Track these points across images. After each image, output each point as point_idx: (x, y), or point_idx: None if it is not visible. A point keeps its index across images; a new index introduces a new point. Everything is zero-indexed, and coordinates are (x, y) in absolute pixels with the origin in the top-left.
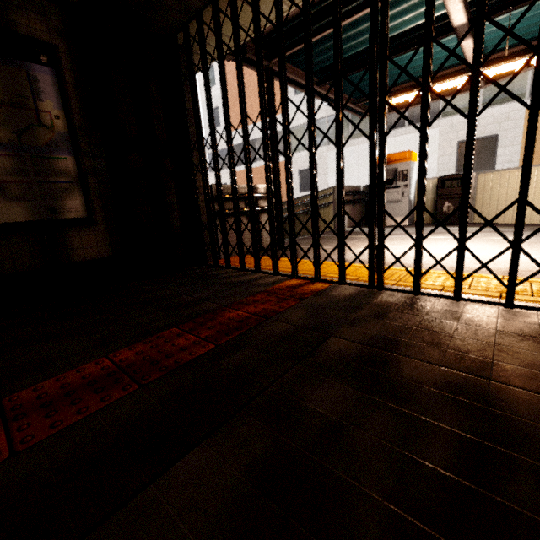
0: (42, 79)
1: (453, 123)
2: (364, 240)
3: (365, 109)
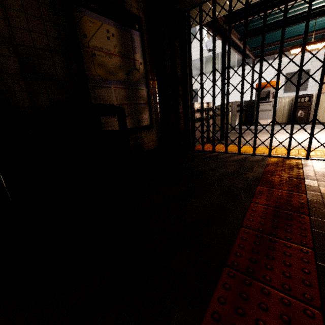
0: (136, 40)
1: (283, 62)
2: (265, 134)
3: (252, 54)
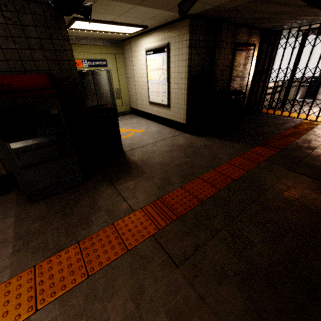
0: (250, 56)
1: None
2: (316, 107)
3: None
